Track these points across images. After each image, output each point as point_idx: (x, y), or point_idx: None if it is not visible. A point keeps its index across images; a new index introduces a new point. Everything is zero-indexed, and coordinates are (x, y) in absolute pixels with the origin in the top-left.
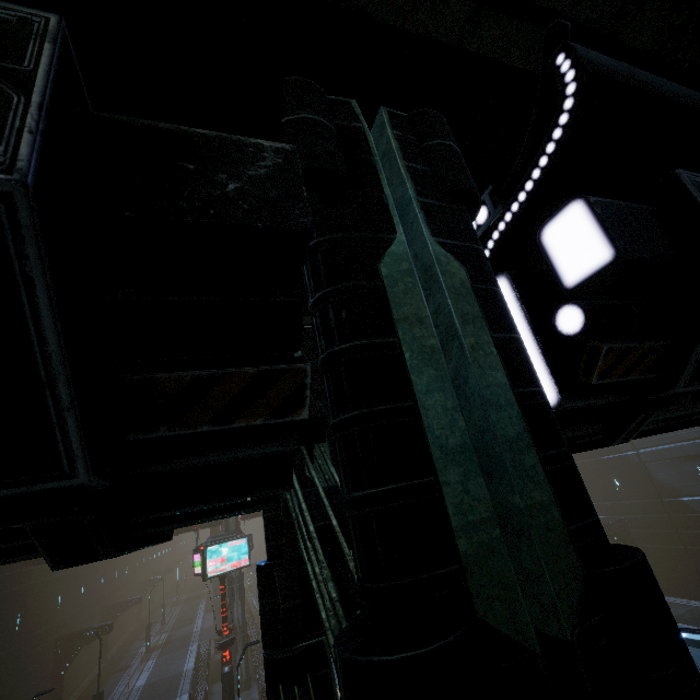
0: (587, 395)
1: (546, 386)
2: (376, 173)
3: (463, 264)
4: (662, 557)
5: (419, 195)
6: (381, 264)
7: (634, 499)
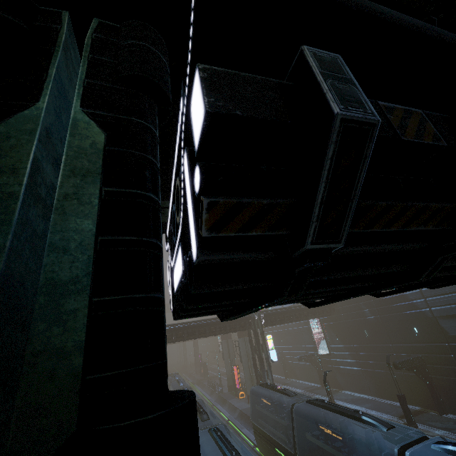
0: (229, 250)
1: (194, 241)
2: (50, 58)
3: (106, 130)
4: (449, 385)
5: (89, 77)
6: (2, 123)
7: (429, 342)
